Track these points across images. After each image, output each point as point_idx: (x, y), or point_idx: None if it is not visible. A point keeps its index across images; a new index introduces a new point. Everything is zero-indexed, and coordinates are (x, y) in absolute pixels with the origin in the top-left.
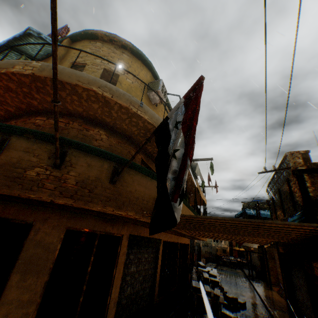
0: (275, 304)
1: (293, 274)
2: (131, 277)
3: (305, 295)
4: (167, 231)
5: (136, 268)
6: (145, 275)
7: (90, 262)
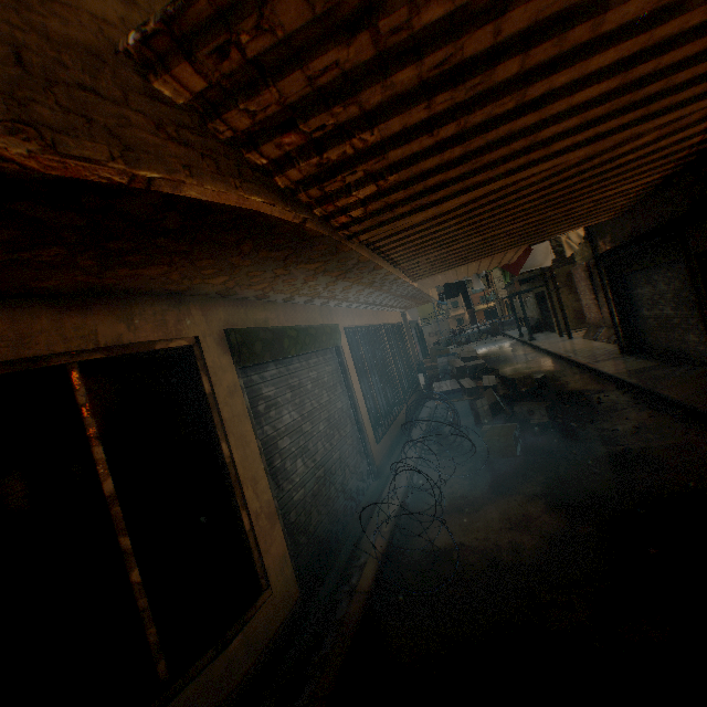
0: (594, 357)
1: (638, 281)
2: (293, 437)
3: (673, 309)
4: (346, 294)
5: (298, 412)
6: (330, 418)
7: (99, 466)
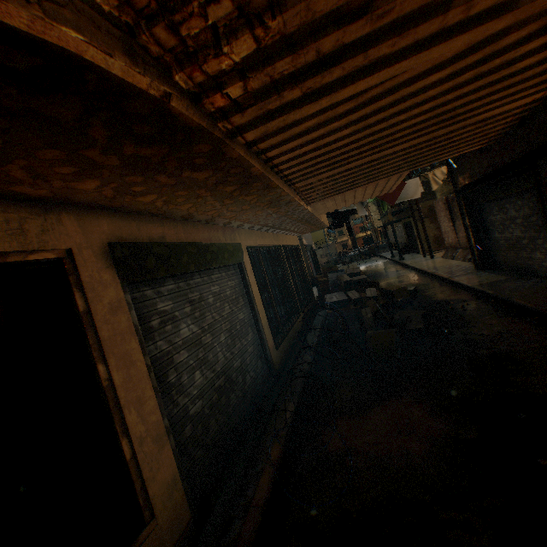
0: (454, 272)
1: (492, 210)
2: (191, 350)
3: (522, 232)
4: (246, 215)
5: (197, 325)
6: (232, 328)
7: None
